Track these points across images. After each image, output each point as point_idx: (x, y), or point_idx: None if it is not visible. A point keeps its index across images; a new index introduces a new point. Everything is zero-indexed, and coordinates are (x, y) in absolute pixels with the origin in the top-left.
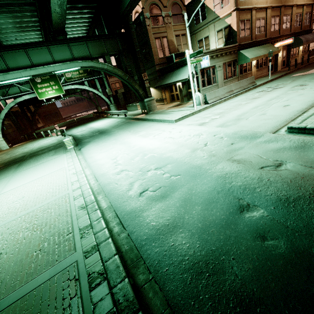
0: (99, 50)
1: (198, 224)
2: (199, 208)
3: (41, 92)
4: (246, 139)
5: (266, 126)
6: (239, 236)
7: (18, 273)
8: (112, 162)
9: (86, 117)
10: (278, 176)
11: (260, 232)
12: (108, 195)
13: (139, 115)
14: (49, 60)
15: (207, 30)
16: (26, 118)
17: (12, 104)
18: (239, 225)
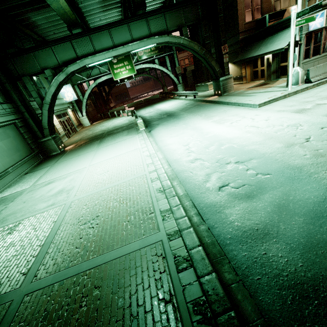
0: (176, 21)
1: (300, 239)
2: (300, 220)
3: (117, 73)
4: None
5: None
6: None
7: (114, 236)
8: (184, 149)
9: (152, 98)
10: None
11: None
12: (183, 182)
13: (211, 97)
14: (128, 39)
15: None
16: (102, 98)
17: (93, 85)
18: None
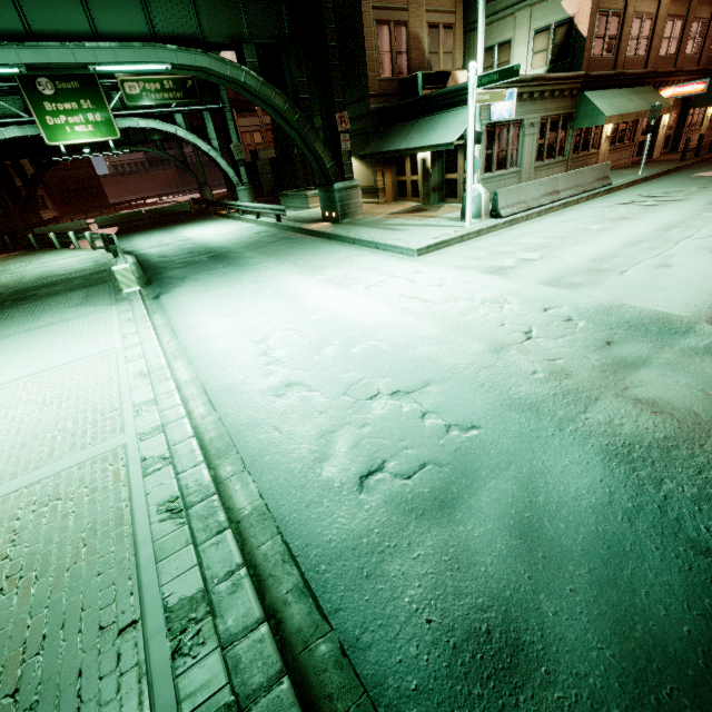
0: (227, 24)
1: (604, 652)
2: (584, 575)
3: (55, 126)
4: (644, 333)
5: (688, 301)
6: None
7: None
8: (256, 352)
9: (171, 209)
10: None
11: None
12: (254, 465)
13: (316, 223)
14: (81, 28)
15: (511, 23)
16: (10, 191)
17: None
18: None
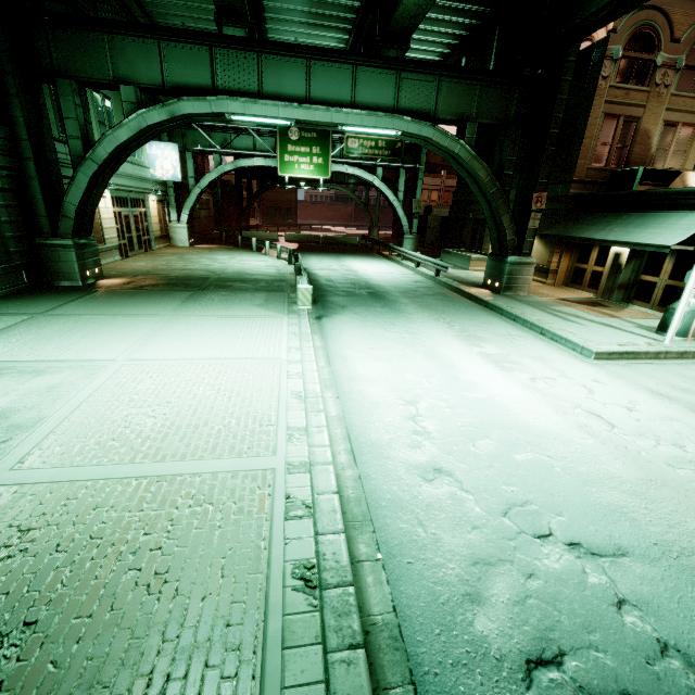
0: (460, 105)
1: None
2: None
3: (288, 162)
4: None
5: None
6: None
7: None
8: (404, 413)
9: (343, 240)
10: None
11: None
12: (391, 561)
13: (474, 287)
14: (344, 98)
15: None
16: (237, 200)
17: (228, 167)
18: None
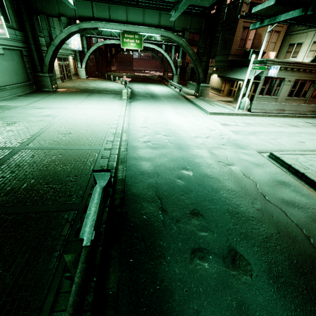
0: (183, 24)
1: (159, 164)
2: (166, 159)
3: (125, 42)
4: (236, 146)
5: (261, 146)
6: (170, 174)
7: (77, 142)
8: (144, 120)
9: (150, 77)
10: (220, 168)
11: (180, 177)
12: (129, 135)
13: (190, 95)
14: (140, 21)
15: (305, 36)
16: (105, 58)
17: (100, 44)
18: (175, 172)
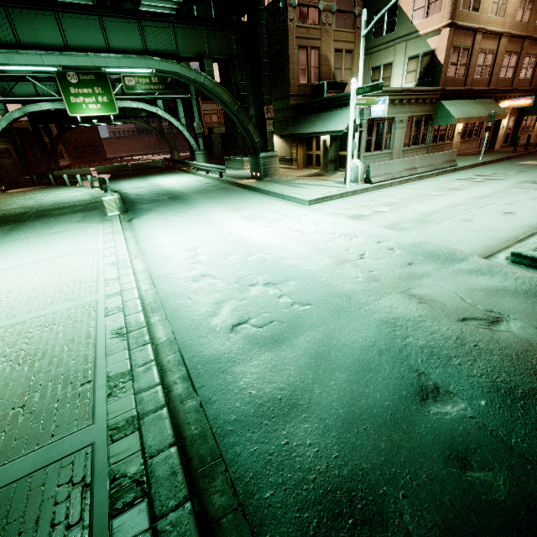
0: (195, 45)
1: (339, 410)
2: (342, 377)
3: (76, 104)
4: (435, 259)
5: (472, 243)
6: (417, 449)
7: None
8: (187, 256)
9: (149, 164)
10: (494, 341)
11: (458, 450)
12: (172, 317)
13: (246, 179)
14: (100, 44)
15: (393, 51)
16: (40, 145)
17: (16, 114)
18: (418, 426)
